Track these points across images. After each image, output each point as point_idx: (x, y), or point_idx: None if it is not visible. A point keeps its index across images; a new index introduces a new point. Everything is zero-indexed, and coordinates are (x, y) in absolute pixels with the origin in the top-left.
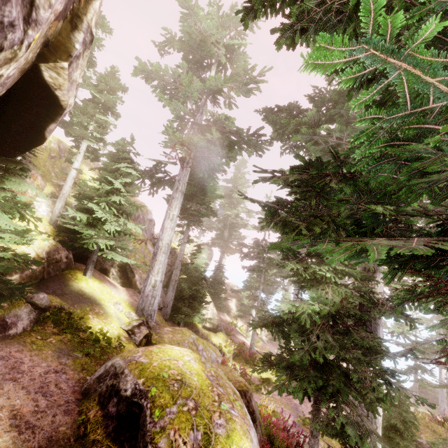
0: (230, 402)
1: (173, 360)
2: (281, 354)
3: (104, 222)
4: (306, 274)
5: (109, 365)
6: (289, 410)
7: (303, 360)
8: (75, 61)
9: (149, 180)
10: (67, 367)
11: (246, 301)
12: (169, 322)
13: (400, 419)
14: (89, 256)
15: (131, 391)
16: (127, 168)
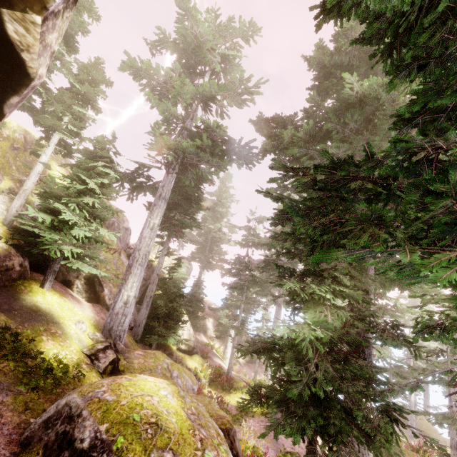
0: (215, 449)
1: (146, 395)
2: (273, 386)
3: (72, 226)
4: (304, 295)
5: (62, 404)
6: (269, 444)
7: (303, 395)
8: (52, 19)
9: (129, 184)
10: (4, 406)
11: (224, 320)
12: (139, 343)
13: (386, 452)
14: (50, 265)
15: (90, 442)
16: (104, 168)
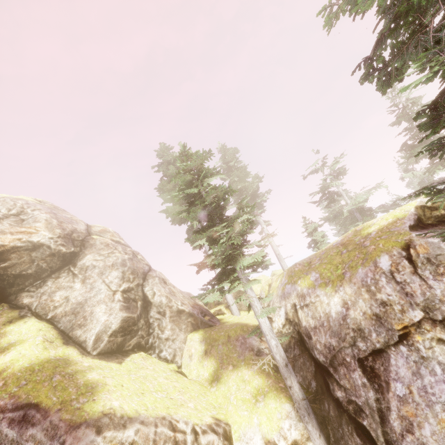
0: None
1: None
2: None
3: None
4: None
5: None
6: None
7: None
8: None
9: None
10: None
11: None
12: None
13: None
14: None
15: None
16: None
